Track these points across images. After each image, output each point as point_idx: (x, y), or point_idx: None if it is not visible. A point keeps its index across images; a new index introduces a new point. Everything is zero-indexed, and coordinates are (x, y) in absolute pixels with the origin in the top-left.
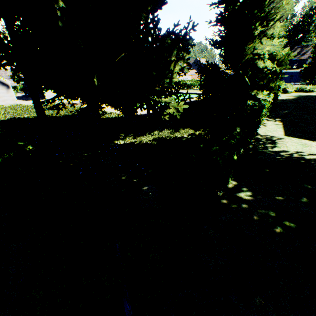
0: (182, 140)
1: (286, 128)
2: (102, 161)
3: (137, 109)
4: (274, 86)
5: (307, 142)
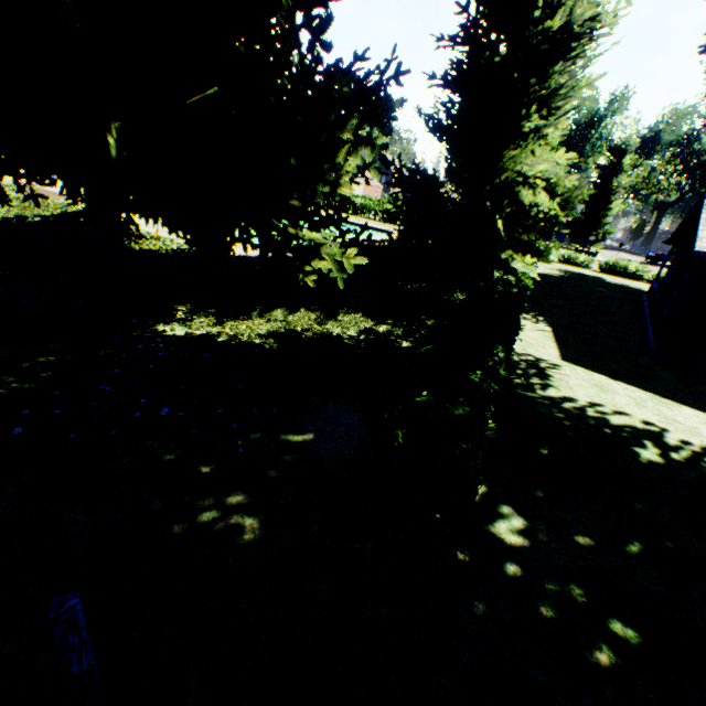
0: (345, 344)
1: (560, 340)
2: (107, 389)
3: (233, 245)
4: (546, 248)
5: (605, 382)
